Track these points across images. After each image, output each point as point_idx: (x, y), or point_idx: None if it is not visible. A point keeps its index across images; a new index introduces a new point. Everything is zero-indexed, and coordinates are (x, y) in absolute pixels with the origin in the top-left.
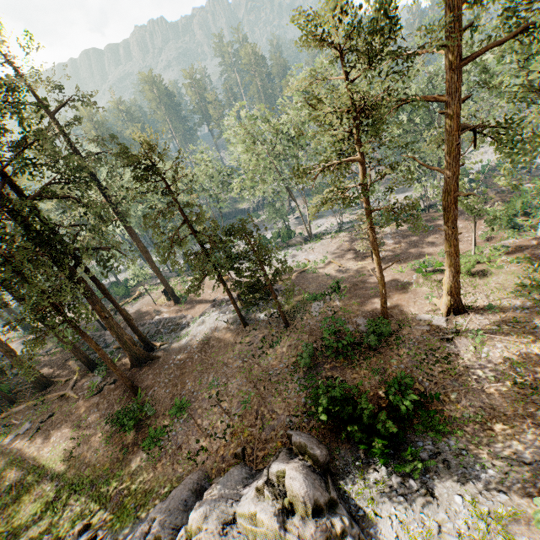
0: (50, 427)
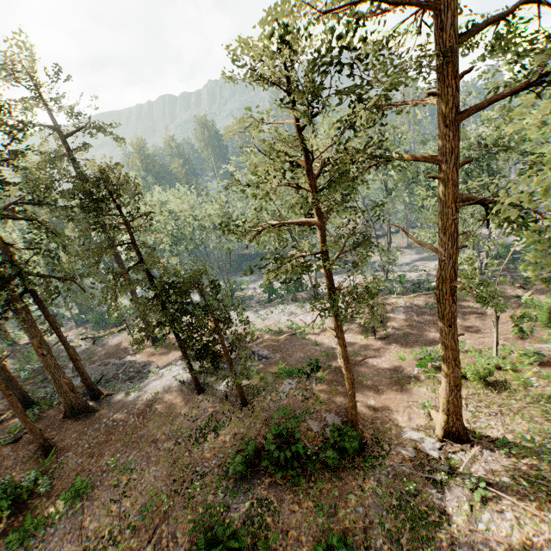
0: None
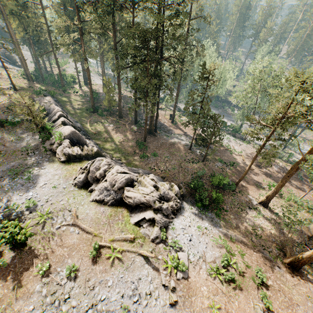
0: (118, 130)
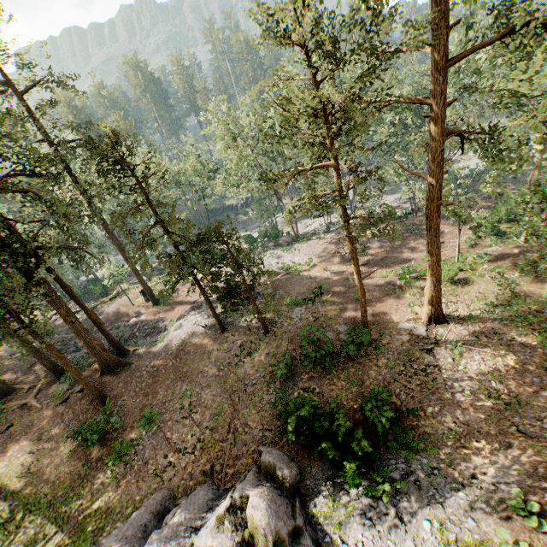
0: (8, 439)
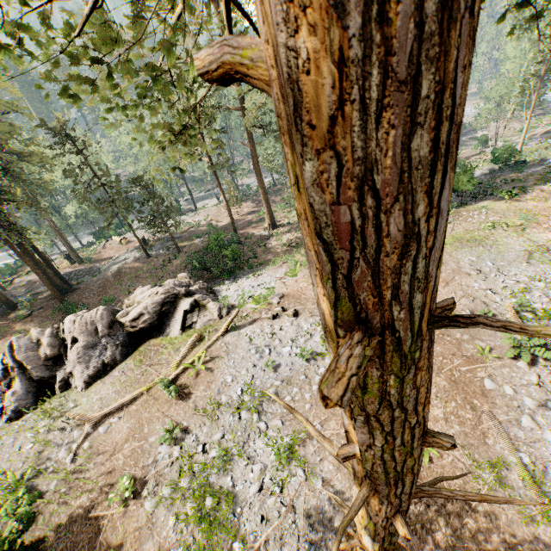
0: None
